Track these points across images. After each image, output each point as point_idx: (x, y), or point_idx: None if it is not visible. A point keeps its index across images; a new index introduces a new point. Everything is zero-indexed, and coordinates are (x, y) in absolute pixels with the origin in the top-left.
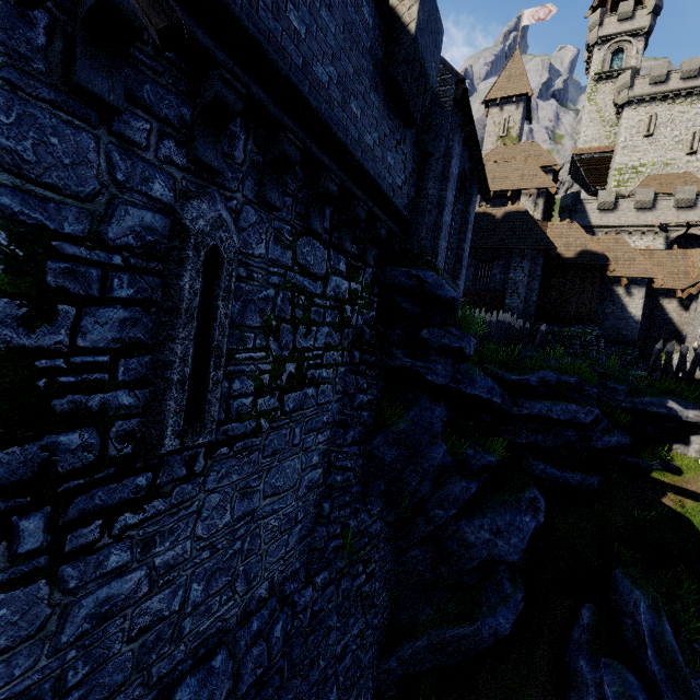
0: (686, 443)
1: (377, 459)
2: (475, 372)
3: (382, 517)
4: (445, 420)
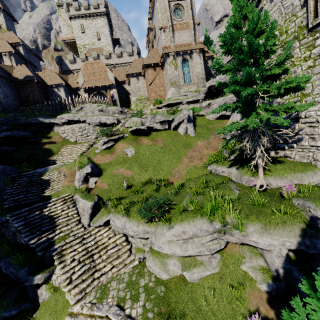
0: (53, 130)
1: None
2: None
3: None
4: None
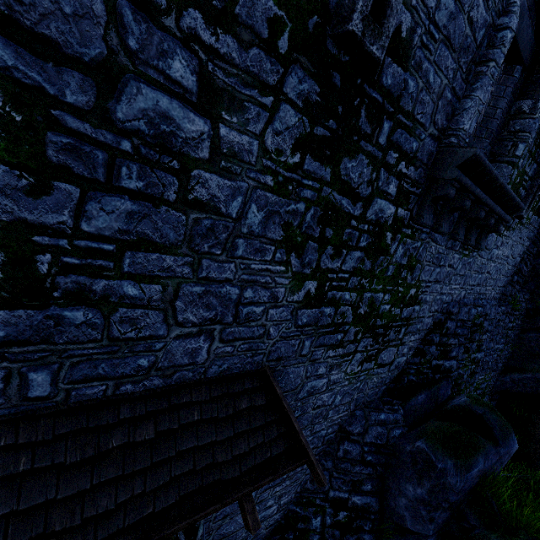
0: None
1: (536, 271)
2: None
3: (526, 303)
4: None
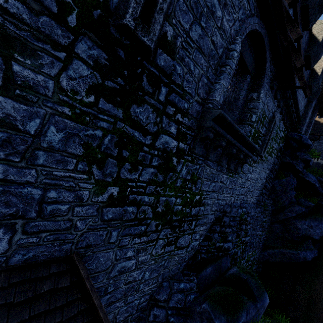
0: None
1: (275, 187)
2: (309, 173)
3: (271, 206)
4: (295, 186)
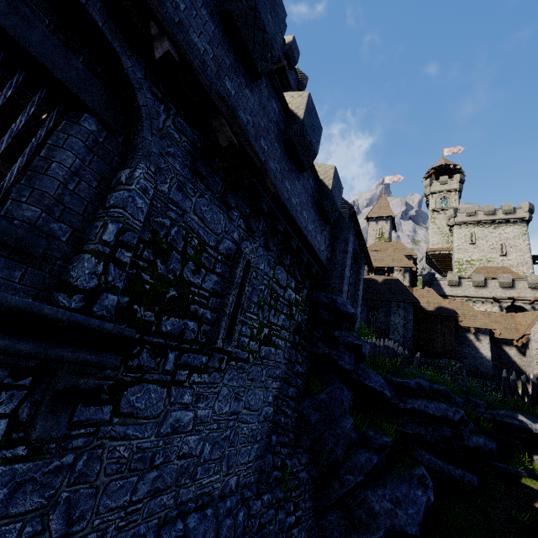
0: None
1: (306, 418)
2: (370, 371)
3: (307, 470)
4: (351, 403)
